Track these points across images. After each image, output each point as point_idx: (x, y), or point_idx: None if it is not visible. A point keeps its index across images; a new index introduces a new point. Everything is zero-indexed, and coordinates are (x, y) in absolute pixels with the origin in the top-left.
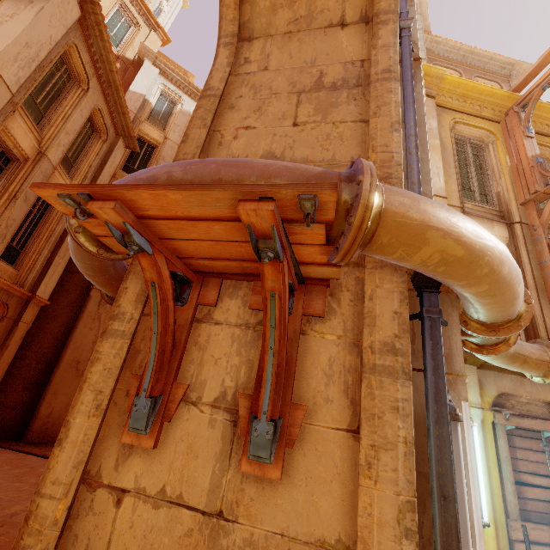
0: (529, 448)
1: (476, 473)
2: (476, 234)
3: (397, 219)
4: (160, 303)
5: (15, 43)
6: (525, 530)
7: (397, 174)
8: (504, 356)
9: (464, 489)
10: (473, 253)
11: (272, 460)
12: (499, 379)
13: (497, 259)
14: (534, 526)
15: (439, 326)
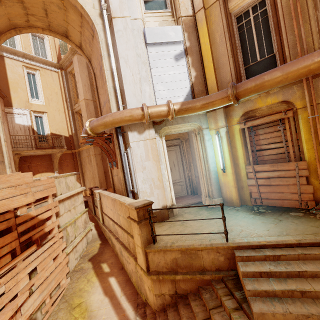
0: (269, 132)
1: (134, 160)
2: (102, 122)
3: (93, 129)
4: (101, 149)
5: (83, 88)
6: (253, 168)
7: (108, 98)
8: (195, 110)
9: (126, 163)
10: (105, 125)
11: (116, 167)
12: (244, 105)
13: (110, 122)
14: (259, 166)
15: (118, 136)
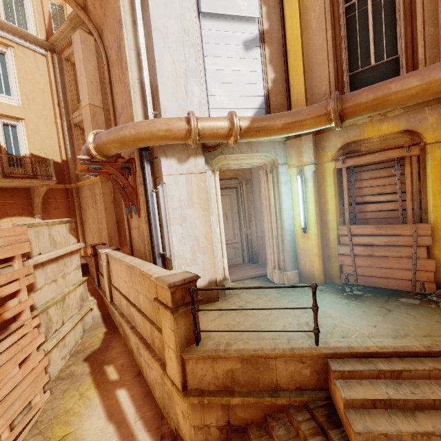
0: (378, 176)
1: (168, 205)
2: (118, 136)
3: (100, 147)
4: (114, 184)
5: (88, 87)
6: (349, 229)
7: (130, 98)
8: (273, 132)
9: (155, 210)
10: (121, 142)
11: (137, 214)
12: (344, 133)
13: (131, 137)
14: (358, 226)
15: (144, 164)
